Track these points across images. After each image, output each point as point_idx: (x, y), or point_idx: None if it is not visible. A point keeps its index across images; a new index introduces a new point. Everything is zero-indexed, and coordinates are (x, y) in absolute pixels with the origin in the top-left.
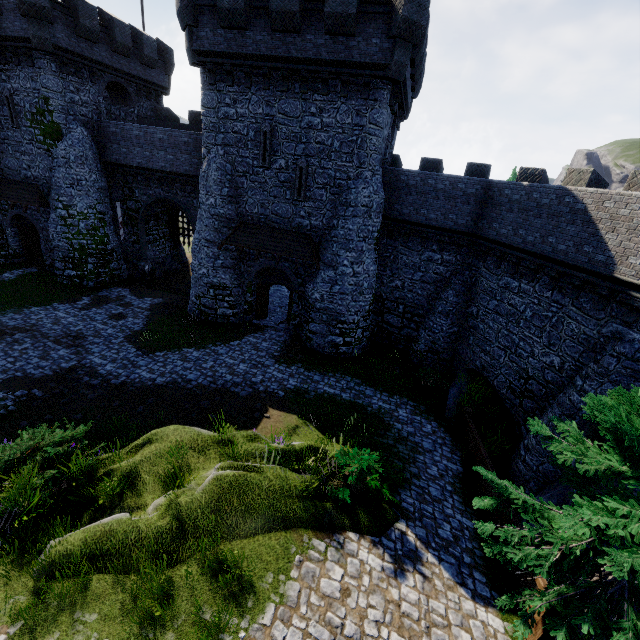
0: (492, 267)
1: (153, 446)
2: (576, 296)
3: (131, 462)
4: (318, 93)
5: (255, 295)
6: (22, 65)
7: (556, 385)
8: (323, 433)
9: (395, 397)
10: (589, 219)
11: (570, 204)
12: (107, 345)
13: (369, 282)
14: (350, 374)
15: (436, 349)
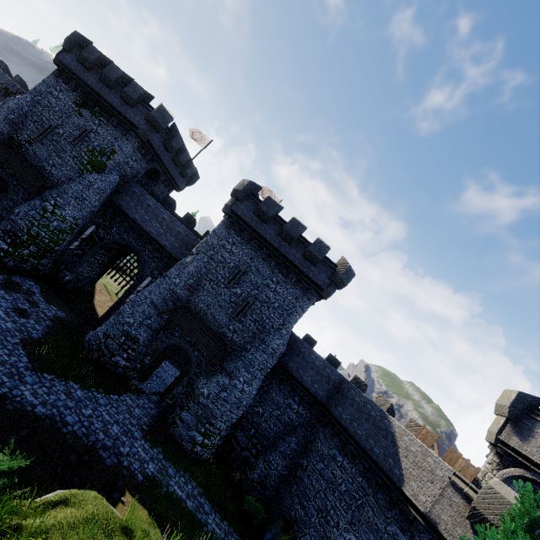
0: (328, 436)
1: (69, 510)
2: (377, 491)
3: (43, 523)
4: (282, 274)
5: (152, 359)
6: (117, 129)
7: None
8: None
9: (225, 523)
10: (395, 441)
11: (386, 425)
12: (2, 340)
13: (247, 401)
14: (196, 479)
15: (266, 484)
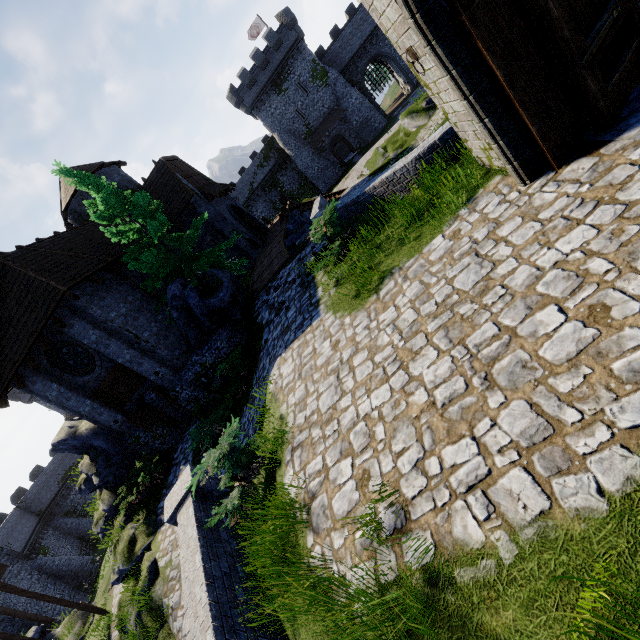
0: None
1: None
2: None
3: None
4: None
5: None
6: (296, 59)
7: None
8: None
9: None
10: None
11: None
12: None
13: None
14: None
15: None
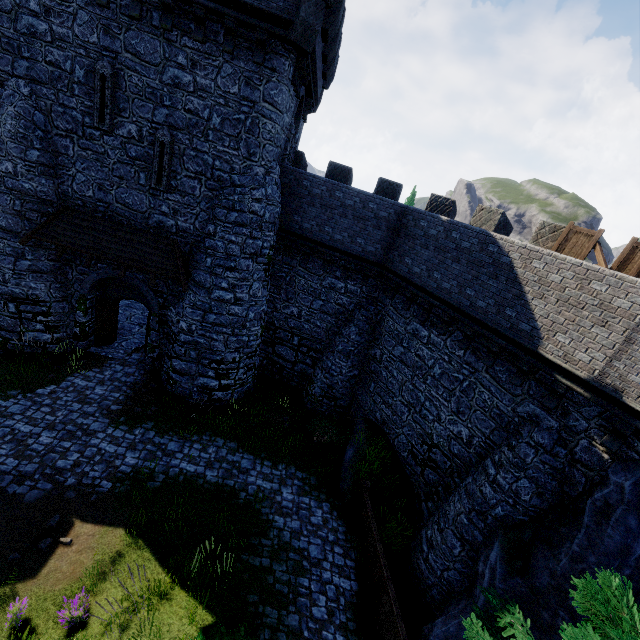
0: (400, 307)
1: None
2: (492, 363)
3: None
4: (189, 36)
5: (94, 313)
6: None
7: (463, 461)
8: (163, 561)
9: (280, 467)
10: (514, 277)
11: (494, 254)
12: None
13: (256, 311)
14: (224, 434)
15: (333, 394)
